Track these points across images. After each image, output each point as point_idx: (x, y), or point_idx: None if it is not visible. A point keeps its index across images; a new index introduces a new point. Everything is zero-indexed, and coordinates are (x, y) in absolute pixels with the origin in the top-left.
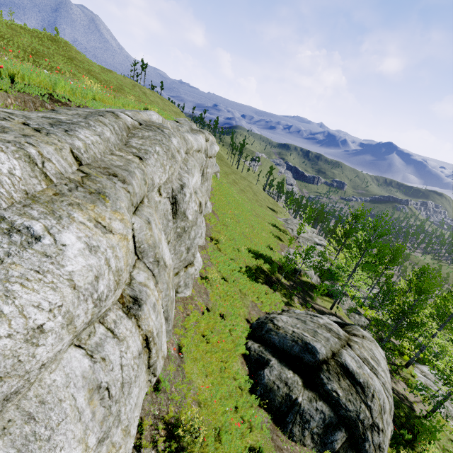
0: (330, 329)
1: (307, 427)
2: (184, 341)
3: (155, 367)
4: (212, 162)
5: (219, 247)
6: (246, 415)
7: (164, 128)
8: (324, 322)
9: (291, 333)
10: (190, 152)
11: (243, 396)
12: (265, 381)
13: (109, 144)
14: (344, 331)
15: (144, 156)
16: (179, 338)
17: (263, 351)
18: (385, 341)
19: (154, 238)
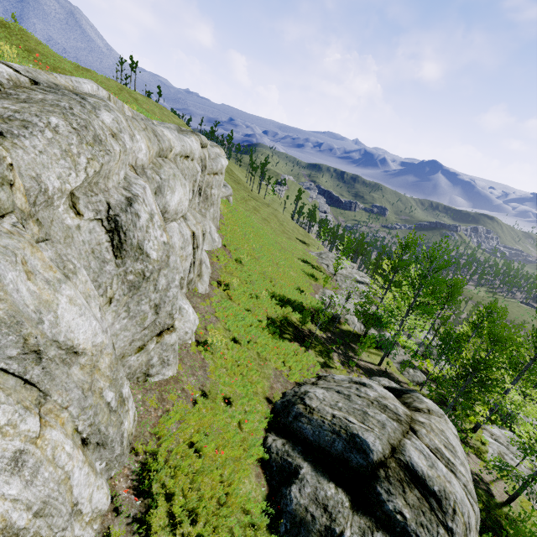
0: (385, 406)
1: None
2: (151, 466)
3: None
4: (219, 180)
5: (230, 294)
6: None
7: (92, 97)
8: (376, 395)
9: (331, 419)
10: (168, 156)
11: None
12: (292, 507)
13: None
14: (403, 405)
15: (13, 130)
16: (142, 461)
17: (290, 451)
18: (451, 405)
19: (12, 303)
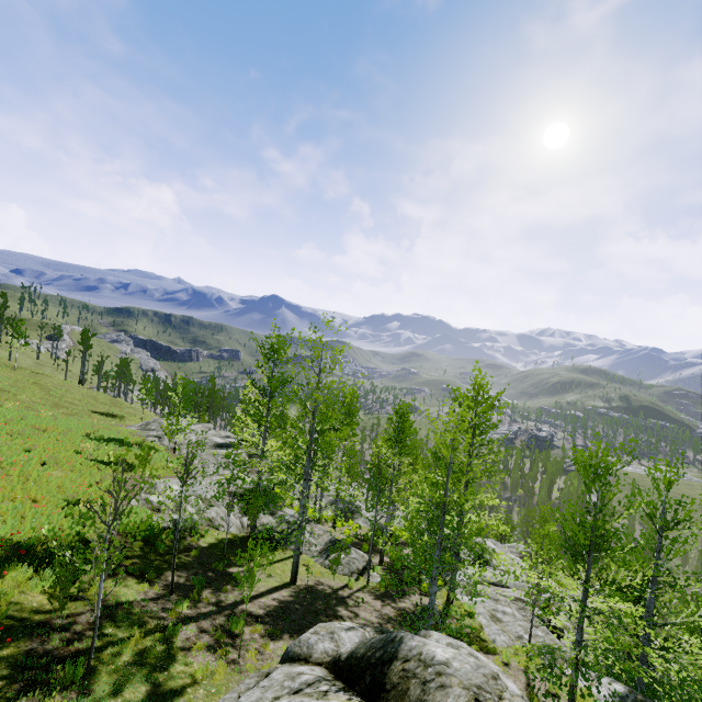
0: None
1: None
2: None
3: None
4: None
5: None
6: None
7: None
8: None
9: None
10: None
11: None
12: None
13: None
14: None
15: None
16: None
17: None
18: (434, 593)
19: None
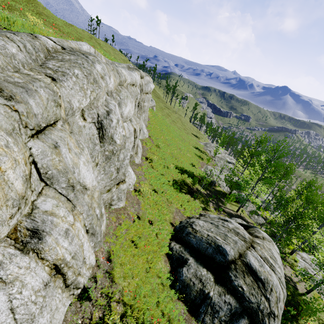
0: (238, 233)
1: (216, 316)
2: (113, 248)
3: (76, 283)
4: (148, 97)
5: (152, 165)
6: (166, 309)
7: (90, 55)
8: (233, 226)
9: (206, 237)
10: (123, 85)
11: (164, 292)
12: (183, 278)
13: (13, 60)
14: (248, 233)
15: (59, 78)
16: (109, 246)
17: (183, 251)
18: (278, 237)
19: (65, 163)
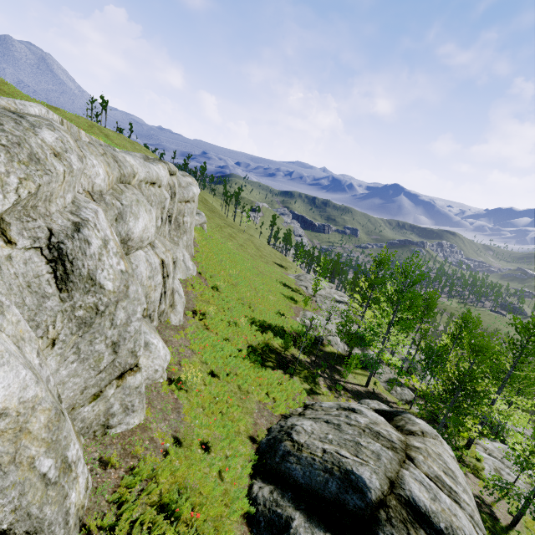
0: (378, 433)
1: None
2: None
3: None
4: (191, 208)
5: (207, 323)
6: None
7: (34, 116)
8: (367, 421)
9: (322, 456)
10: (131, 182)
11: None
12: None
13: None
14: (395, 429)
15: None
16: None
17: (279, 500)
18: (442, 423)
19: None
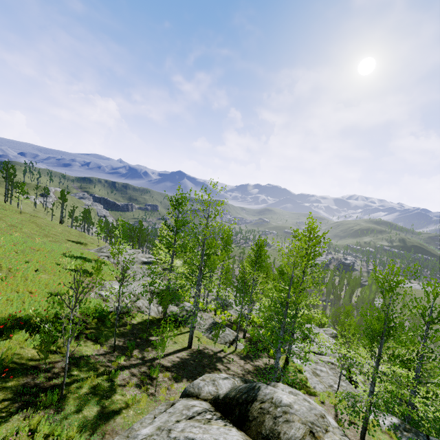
0: None
1: None
2: None
3: None
4: None
5: None
6: None
7: None
8: None
9: None
10: None
11: None
12: None
13: None
14: None
15: None
16: None
17: None
18: (278, 358)
19: None
